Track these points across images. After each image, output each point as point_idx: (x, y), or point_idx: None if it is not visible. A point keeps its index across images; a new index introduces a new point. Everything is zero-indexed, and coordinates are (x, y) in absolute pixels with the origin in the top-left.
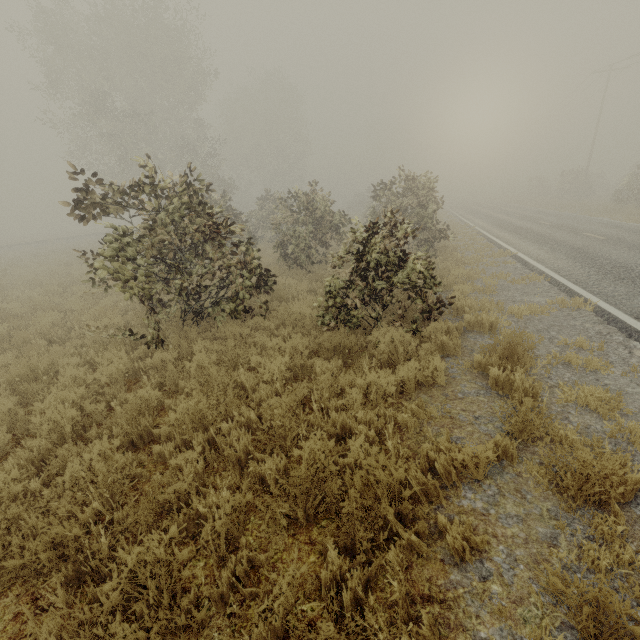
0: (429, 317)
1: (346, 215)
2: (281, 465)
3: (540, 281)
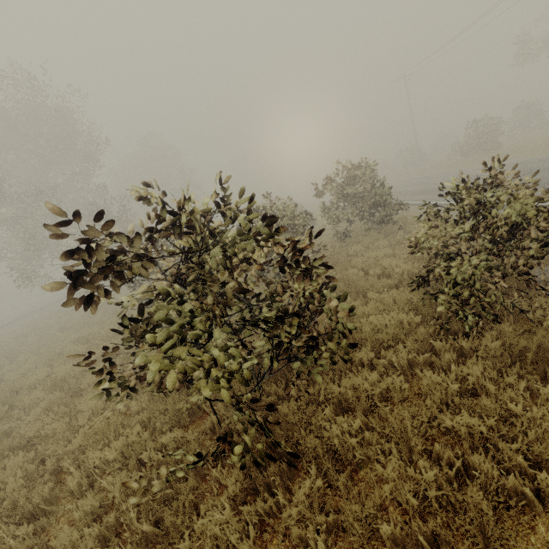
0: None
1: (308, 215)
2: None
3: None
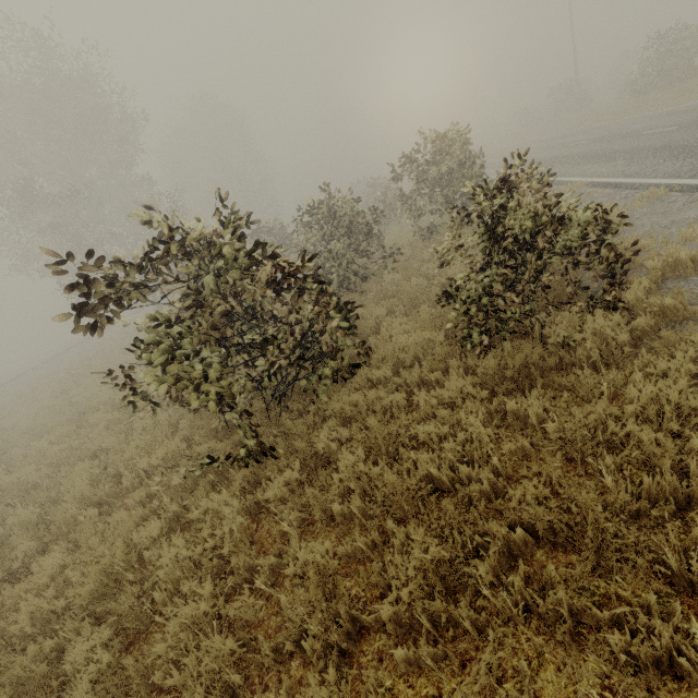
0: (613, 282)
1: (377, 210)
2: (677, 621)
3: (667, 194)
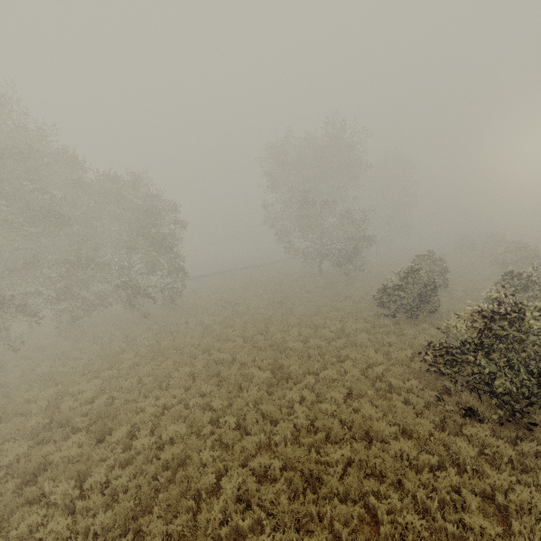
0: None
1: None
2: None
3: None
